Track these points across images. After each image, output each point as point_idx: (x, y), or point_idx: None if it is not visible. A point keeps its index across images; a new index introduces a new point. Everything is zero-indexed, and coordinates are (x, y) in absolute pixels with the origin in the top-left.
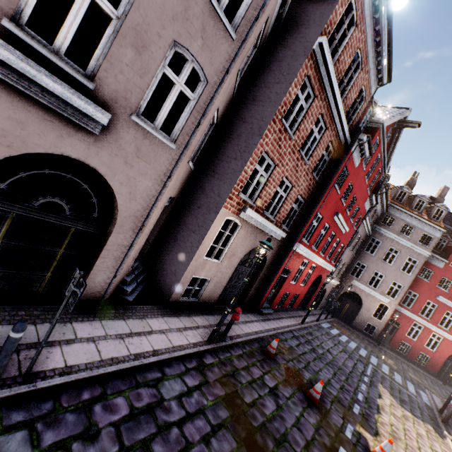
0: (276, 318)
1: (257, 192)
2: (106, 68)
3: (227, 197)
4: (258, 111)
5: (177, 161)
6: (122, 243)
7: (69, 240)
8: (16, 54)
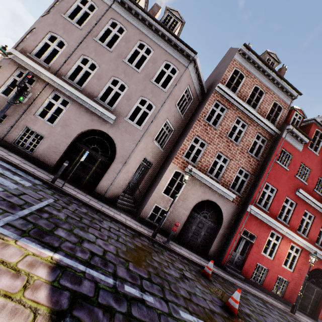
0: (246, 284)
1: (198, 159)
2: (117, 106)
3: (174, 157)
4: (193, 120)
5: (142, 135)
6: (116, 168)
7: (98, 164)
8: (94, 103)
